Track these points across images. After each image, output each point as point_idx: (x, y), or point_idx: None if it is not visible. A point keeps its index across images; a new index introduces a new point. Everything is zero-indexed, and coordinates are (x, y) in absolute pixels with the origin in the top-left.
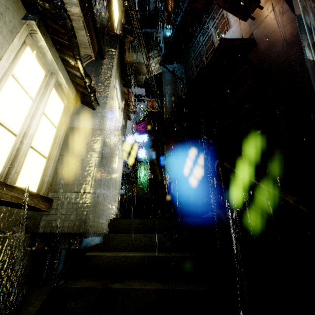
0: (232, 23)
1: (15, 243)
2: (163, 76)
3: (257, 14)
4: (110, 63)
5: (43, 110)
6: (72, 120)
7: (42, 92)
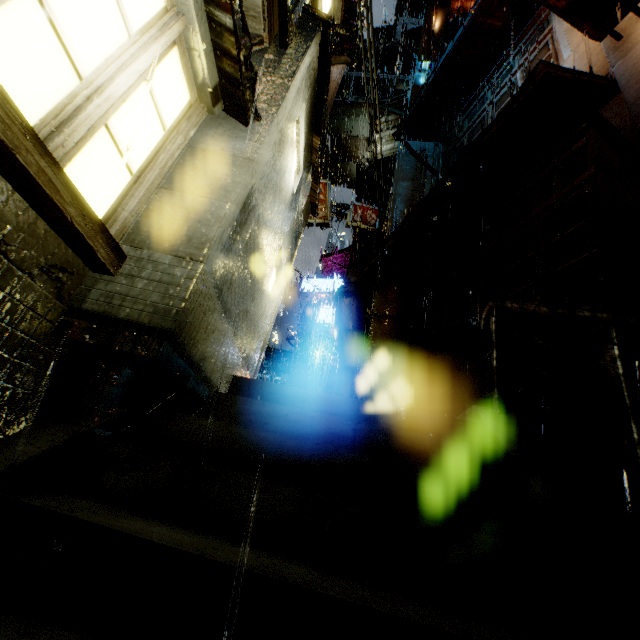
0: (564, 57)
1: (30, 300)
2: (398, 162)
3: (629, 28)
4: (298, 58)
5: (146, 69)
6: (199, 135)
7: (152, 35)
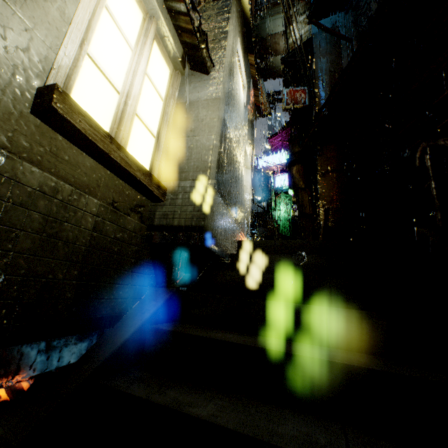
0: None
1: (132, 228)
2: (314, 43)
3: None
4: (227, 3)
5: (145, 67)
6: (180, 94)
7: (142, 42)
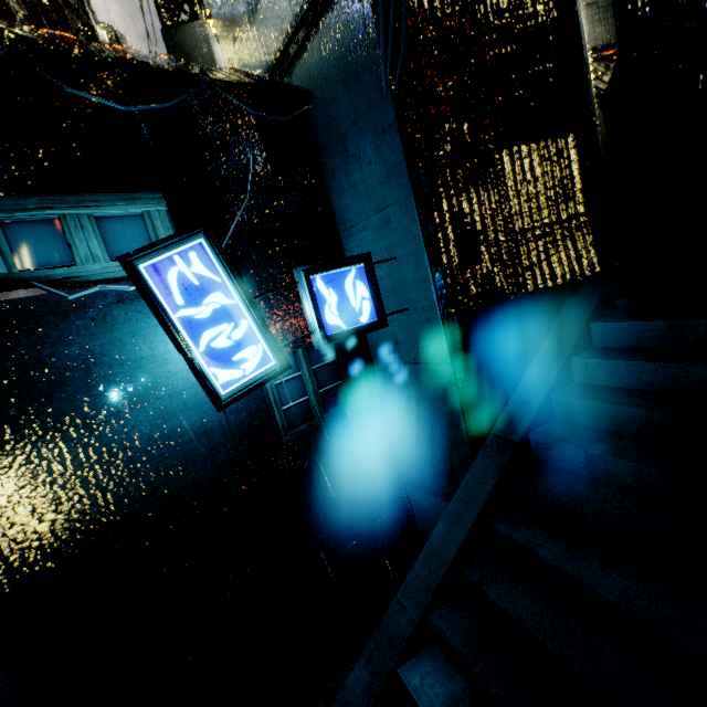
0: None
1: None
2: None
3: None
4: None
5: None
6: None
7: None
